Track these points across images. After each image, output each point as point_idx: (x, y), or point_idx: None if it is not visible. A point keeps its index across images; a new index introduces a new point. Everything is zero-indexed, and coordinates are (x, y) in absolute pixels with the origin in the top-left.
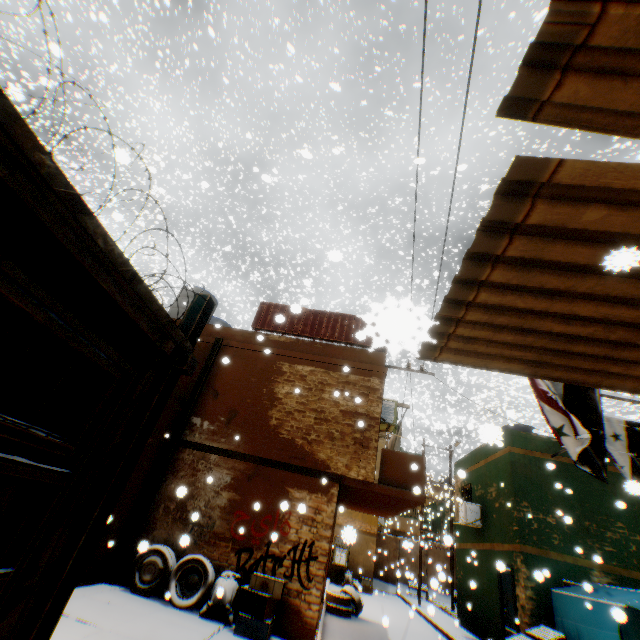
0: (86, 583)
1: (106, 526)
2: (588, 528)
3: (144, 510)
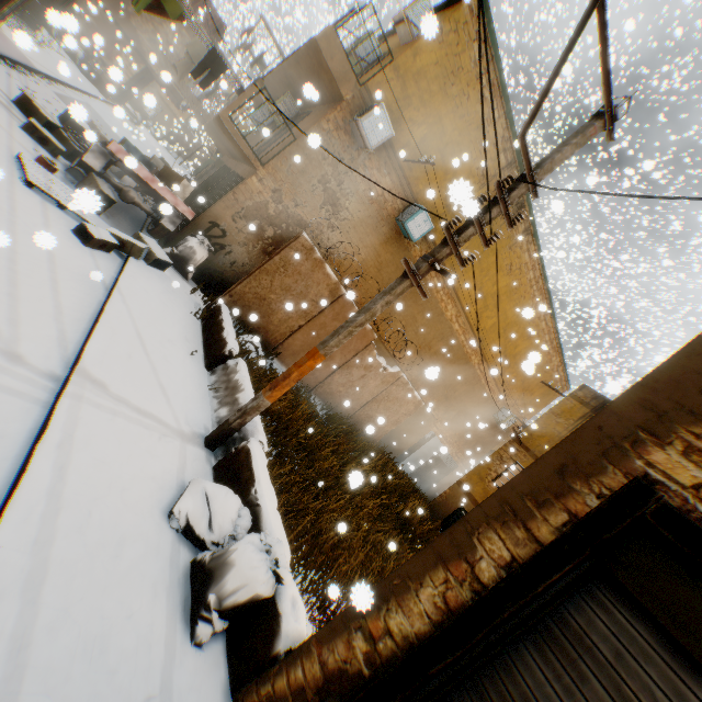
0: None
1: None
2: None
3: None
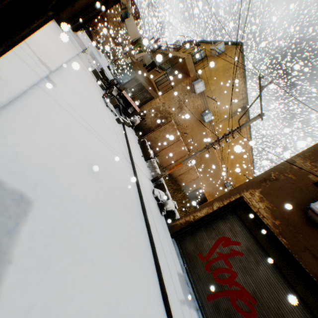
0: None
1: None
2: None
3: None
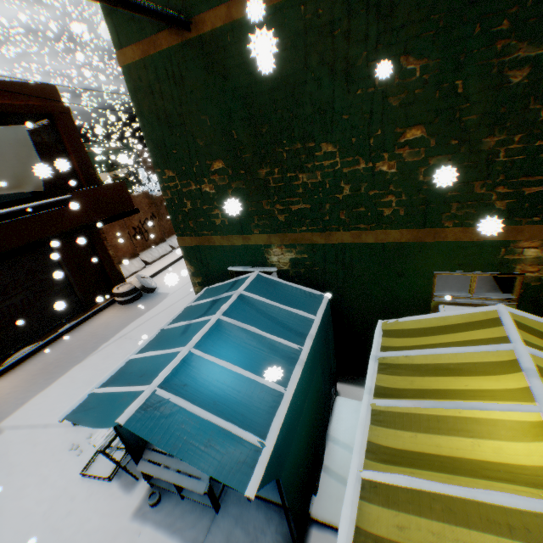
0: None
1: None
2: (268, 181)
3: None
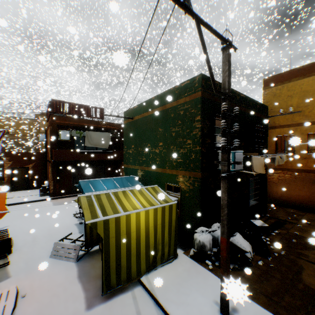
0: (39, 188)
1: (36, 180)
2: (140, 151)
3: (46, 175)
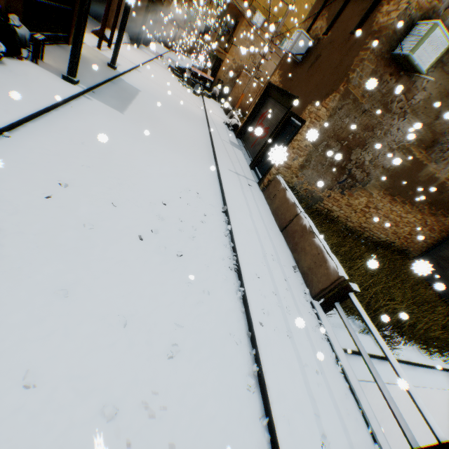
0: None
1: None
2: None
3: None
